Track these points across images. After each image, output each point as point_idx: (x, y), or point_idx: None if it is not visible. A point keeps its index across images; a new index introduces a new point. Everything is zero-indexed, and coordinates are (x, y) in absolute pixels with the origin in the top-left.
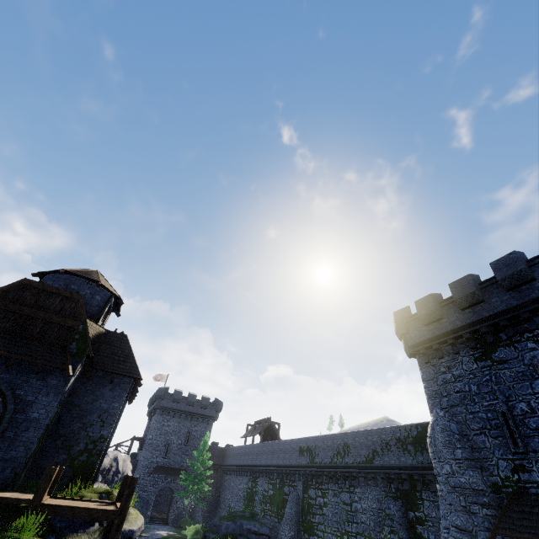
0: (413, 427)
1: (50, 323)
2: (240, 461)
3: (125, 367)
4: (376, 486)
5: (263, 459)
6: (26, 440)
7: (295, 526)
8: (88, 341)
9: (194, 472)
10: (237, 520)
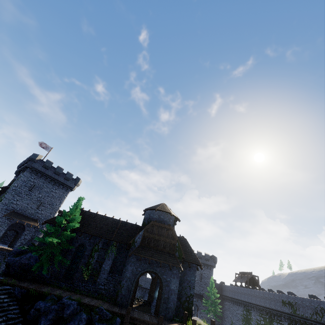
0: None
1: (165, 242)
2: (235, 296)
3: (192, 258)
4: None
5: (252, 299)
6: (172, 299)
7: None
8: (182, 251)
9: (211, 300)
10: None
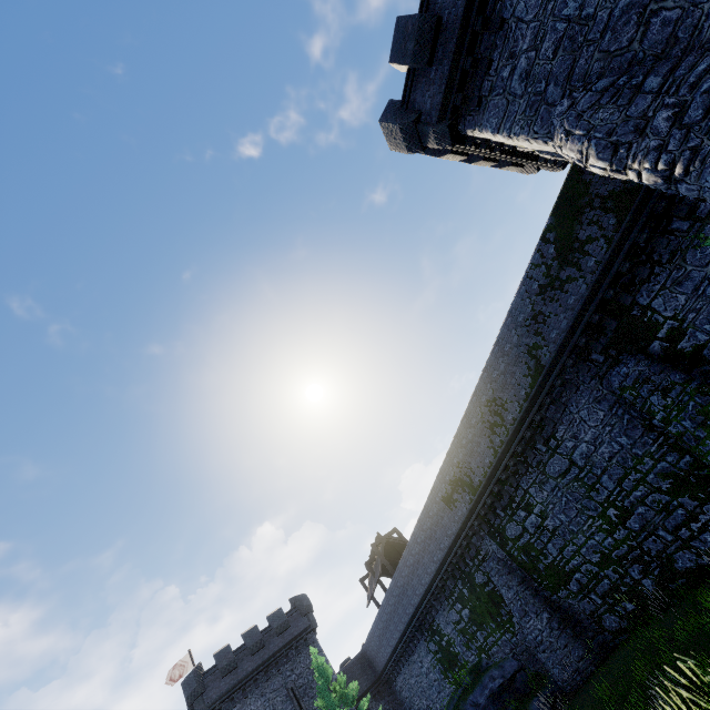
0: (543, 247)
1: None
2: (394, 636)
3: None
4: (577, 387)
5: (416, 588)
6: None
7: (538, 603)
8: None
9: None
10: (462, 708)
